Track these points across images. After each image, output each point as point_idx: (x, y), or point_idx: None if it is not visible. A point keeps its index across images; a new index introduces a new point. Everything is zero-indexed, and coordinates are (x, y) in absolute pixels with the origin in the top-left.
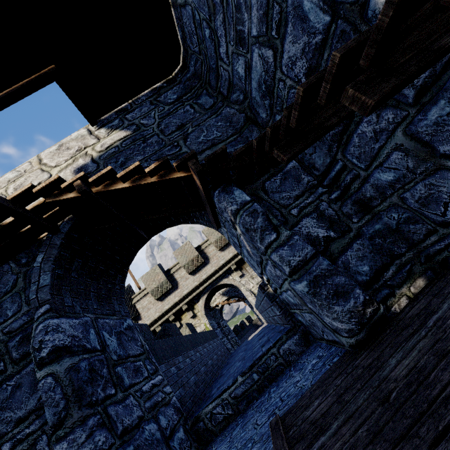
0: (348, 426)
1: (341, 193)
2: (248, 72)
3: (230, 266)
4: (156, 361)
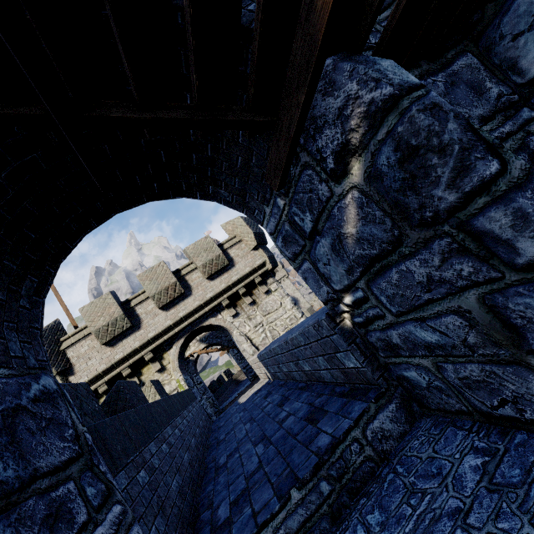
0: None
1: None
2: None
3: (220, 300)
4: (108, 468)
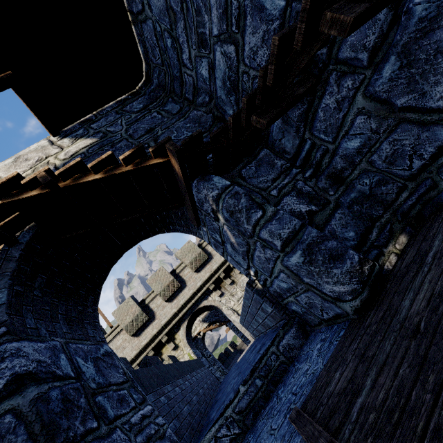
0: (385, 374)
1: (314, 170)
2: (212, 72)
3: (208, 286)
4: (142, 390)
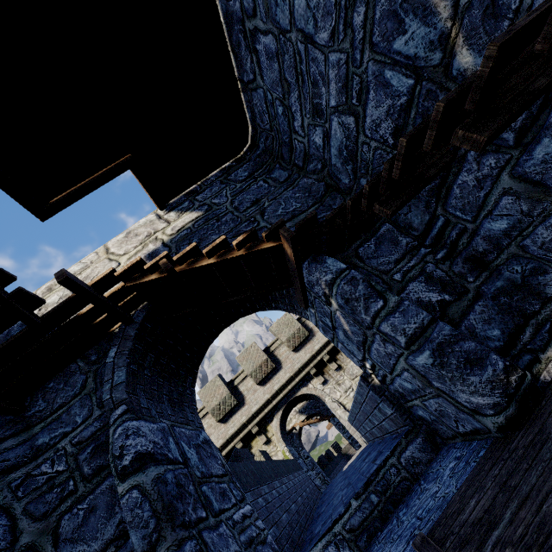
0: (526, 508)
1: (448, 251)
2: (327, 141)
3: (308, 370)
4: (240, 487)
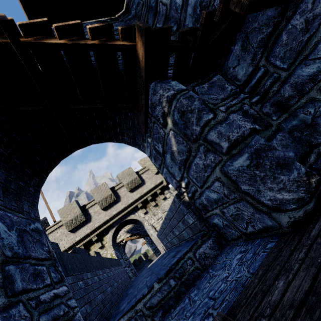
0: None
1: (260, 97)
2: None
3: (137, 204)
4: (63, 271)
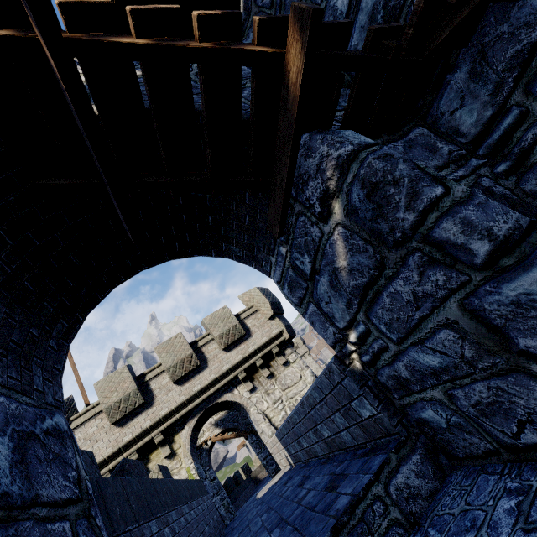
0: None
1: (512, 164)
2: (356, 0)
3: (237, 373)
4: (104, 527)
